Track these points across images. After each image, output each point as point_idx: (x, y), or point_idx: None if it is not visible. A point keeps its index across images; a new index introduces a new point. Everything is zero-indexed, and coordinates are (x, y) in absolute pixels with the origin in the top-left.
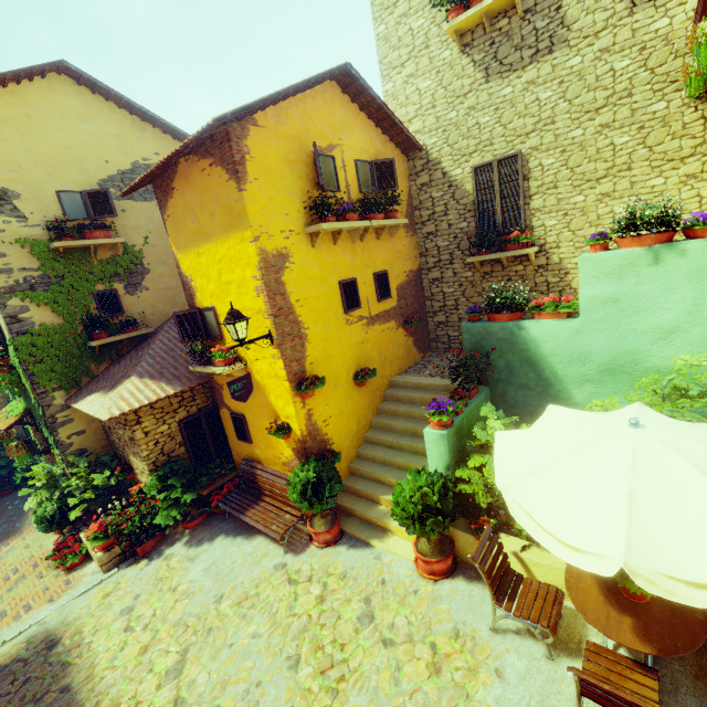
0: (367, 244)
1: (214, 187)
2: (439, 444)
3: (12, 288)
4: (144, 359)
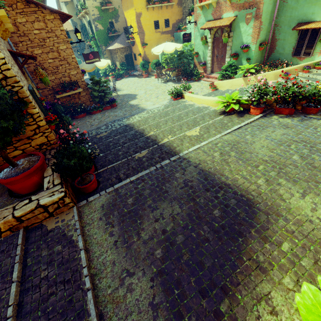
0: (163, 11)
1: None
2: (160, 55)
3: (95, 19)
4: (118, 40)
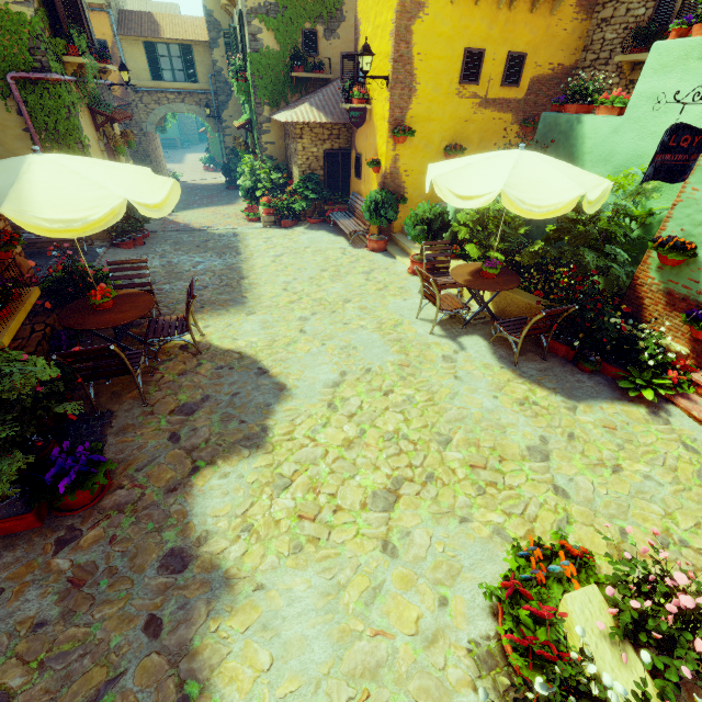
0: (515, 15)
1: None
2: None
3: (256, 10)
4: (318, 95)
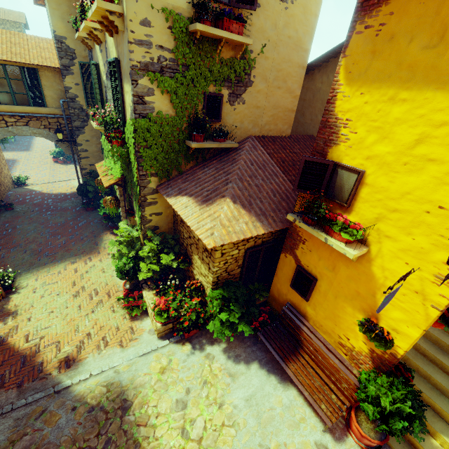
0: None
1: None
2: None
3: (146, 66)
4: (234, 179)
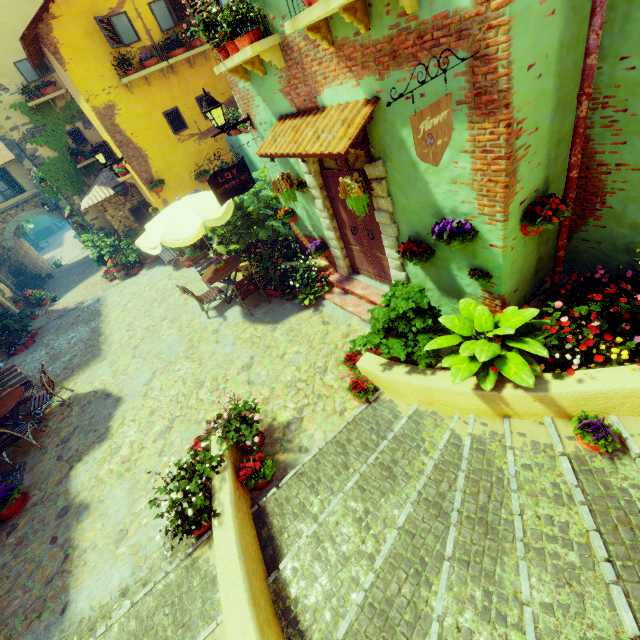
0: (182, 76)
1: (58, 66)
2: None
3: (24, 138)
4: (102, 174)
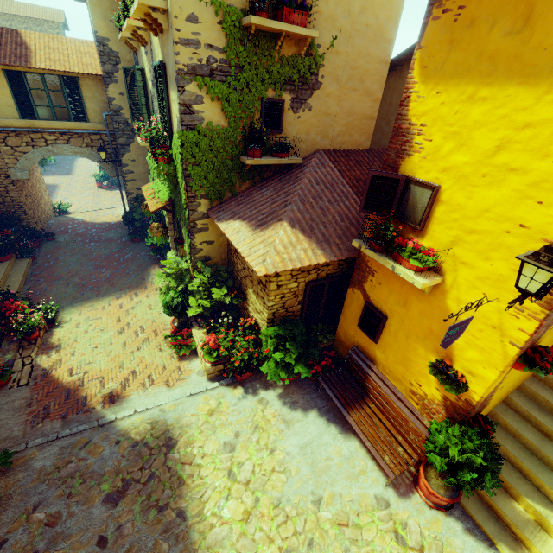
0: None
1: None
2: None
3: (194, 69)
4: (294, 200)
